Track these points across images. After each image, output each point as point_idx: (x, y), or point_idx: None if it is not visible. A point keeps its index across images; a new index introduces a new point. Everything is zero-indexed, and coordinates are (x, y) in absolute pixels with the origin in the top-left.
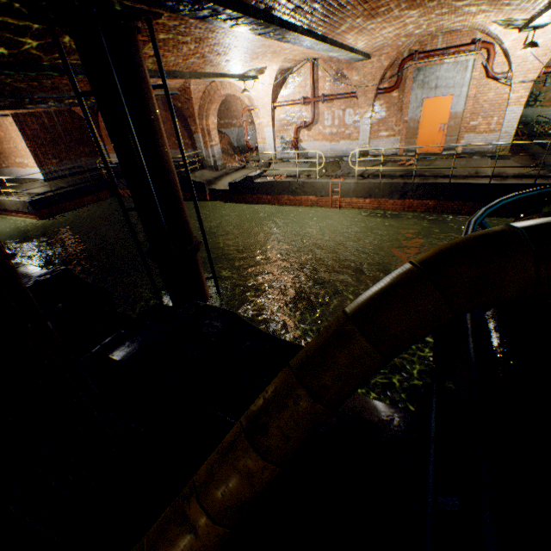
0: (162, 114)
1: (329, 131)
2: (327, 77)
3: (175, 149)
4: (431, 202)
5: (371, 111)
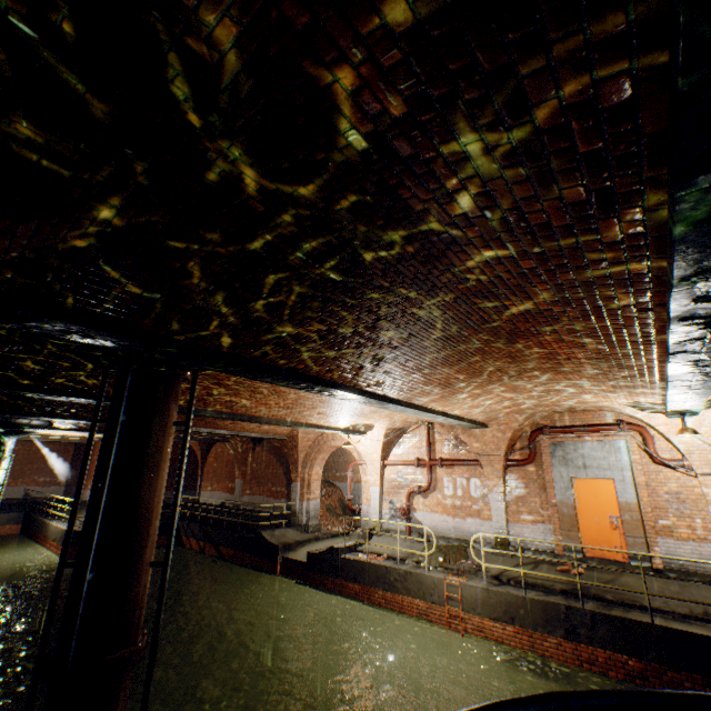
0: (268, 456)
1: (450, 501)
2: (445, 439)
3: (268, 495)
4: (632, 660)
5: (502, 484)
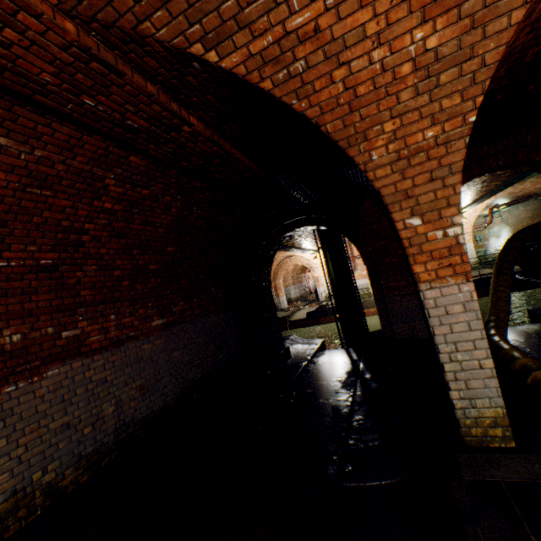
0: None
1: (365, 272)
2: None
3: None
4: None
5: None
